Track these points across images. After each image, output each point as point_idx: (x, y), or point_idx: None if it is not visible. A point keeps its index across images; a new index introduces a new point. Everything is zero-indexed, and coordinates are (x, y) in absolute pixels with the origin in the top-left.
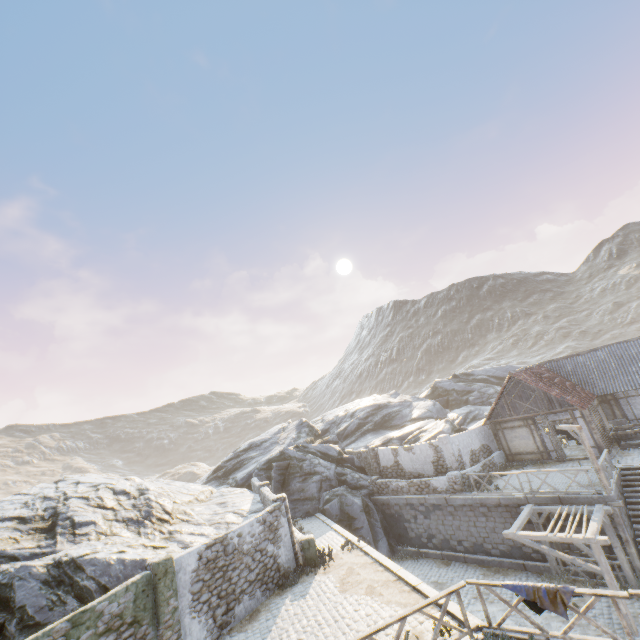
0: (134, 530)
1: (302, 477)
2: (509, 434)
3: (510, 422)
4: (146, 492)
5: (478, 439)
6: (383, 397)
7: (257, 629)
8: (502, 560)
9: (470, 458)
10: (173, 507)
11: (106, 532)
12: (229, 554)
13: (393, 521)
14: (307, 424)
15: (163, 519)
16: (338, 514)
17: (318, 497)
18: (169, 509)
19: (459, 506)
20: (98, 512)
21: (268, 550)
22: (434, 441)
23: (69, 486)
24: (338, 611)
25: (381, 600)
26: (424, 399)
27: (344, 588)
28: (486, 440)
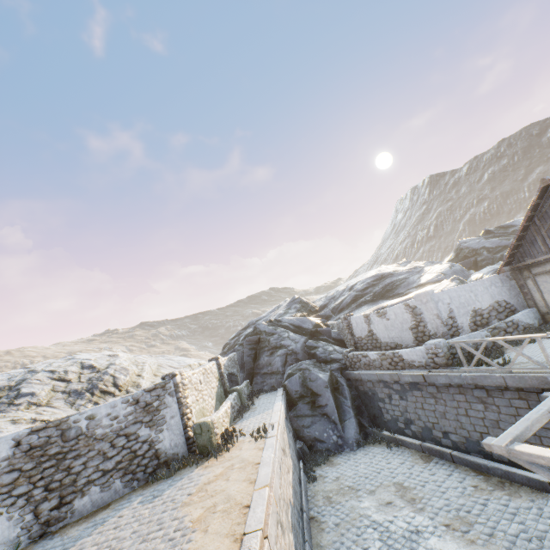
0: (71, 401)
1: (269, 351)
2: (546, 282)
3: (548, 263)
4: (109, 366)
5: (488, 294)
6: (390, 267)
7: (70, 538)
8: (510, 471)
9: (471, 321)
10: (128, 380)
11: (41, 403)
12: (70, 440)
13: (367, 399)
14: (299, 301)
15: (107, 391)
16: (299, 390)
17: (282, 371)
18: (120, 382)
19: (443, 386)
20: (50, 384)
21: (140, 434)
22: (410, 301)
23: (61, 362)
24: (140, 543)
25: (192, 544)
26: (439, 262)
27: (191, 500)
28: (504, 295)
